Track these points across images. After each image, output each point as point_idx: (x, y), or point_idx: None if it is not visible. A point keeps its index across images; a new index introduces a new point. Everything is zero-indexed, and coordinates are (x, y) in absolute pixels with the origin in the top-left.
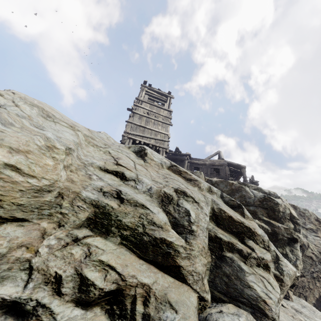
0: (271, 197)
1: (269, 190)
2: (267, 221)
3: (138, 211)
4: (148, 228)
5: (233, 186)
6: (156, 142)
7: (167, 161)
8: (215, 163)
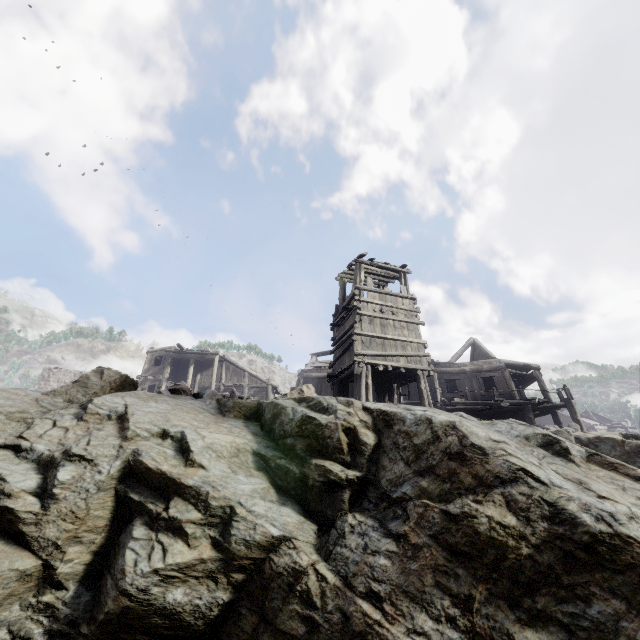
0: None
1: None
2: None
3: None
4: None
5: (627, 446)
6: (408, 362)
7: (580, 448)
8: (483, 367)
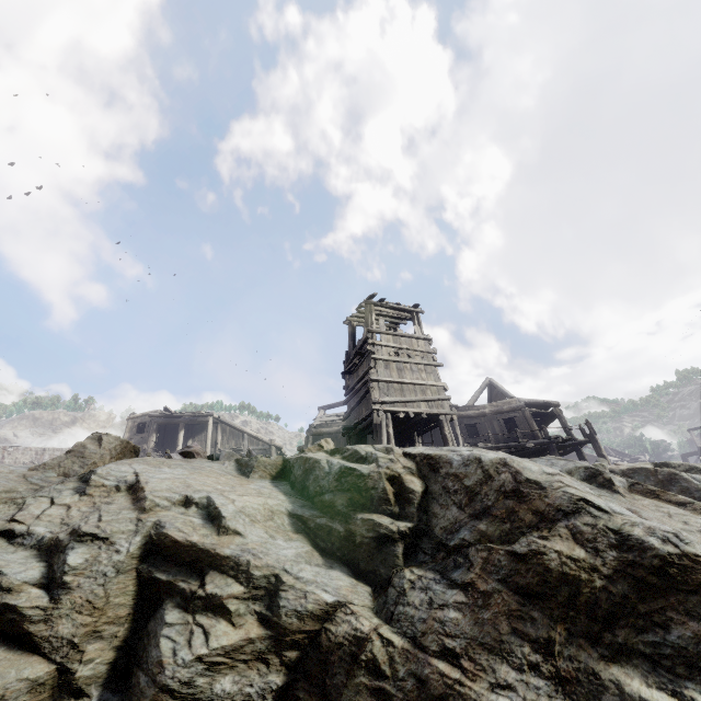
0: None
1: None
2: None
3: None
4: None
5: (660, 475)
6: (429, 406)
7: (621, 479)
8: (503, 408)
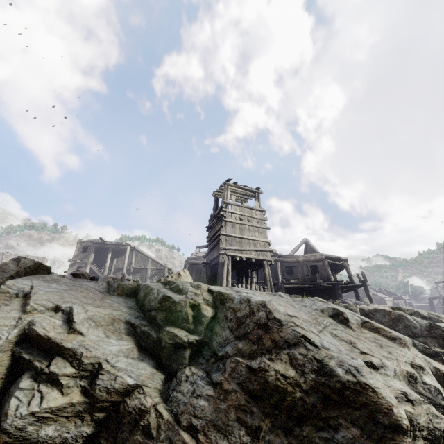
0: (437, 324)
1: (423, 311)
2: (442, 353)
3: (423, 408)
4: (434, 422)
5: (393, 315)
6: (257, 254)
7: (357, 318)
8: (311, 258)
